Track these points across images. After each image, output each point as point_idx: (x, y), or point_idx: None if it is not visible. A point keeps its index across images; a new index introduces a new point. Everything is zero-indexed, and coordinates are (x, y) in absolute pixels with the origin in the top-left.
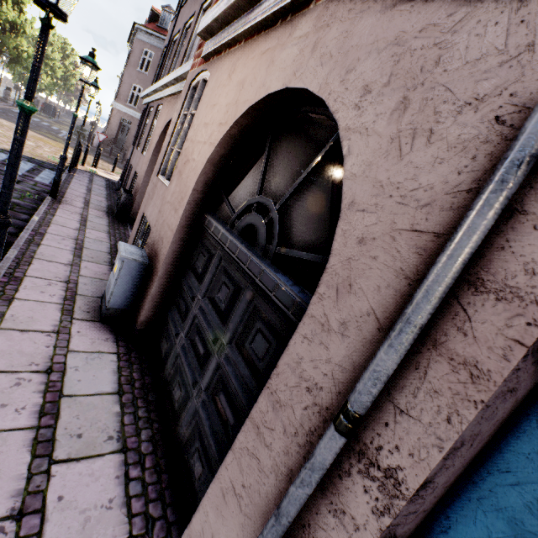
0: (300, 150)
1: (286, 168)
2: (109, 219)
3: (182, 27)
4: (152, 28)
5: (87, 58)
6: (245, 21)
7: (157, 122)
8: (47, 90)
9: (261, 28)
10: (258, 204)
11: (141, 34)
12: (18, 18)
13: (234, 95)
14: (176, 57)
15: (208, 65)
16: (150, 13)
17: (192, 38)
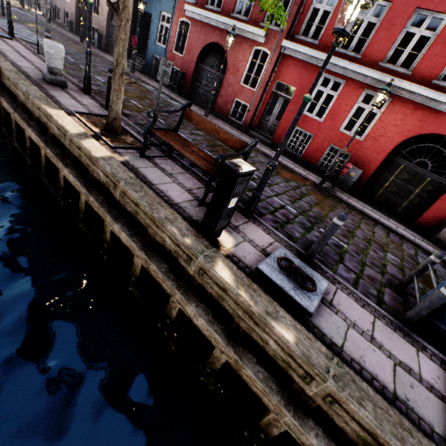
0: None
1: None
2: (70, 32)
3: None
4: None
5: None
6: None
7: None
8: None
9: None
10: None
11: None
12: None
13: None
14: None
15: None
16: None
17: None
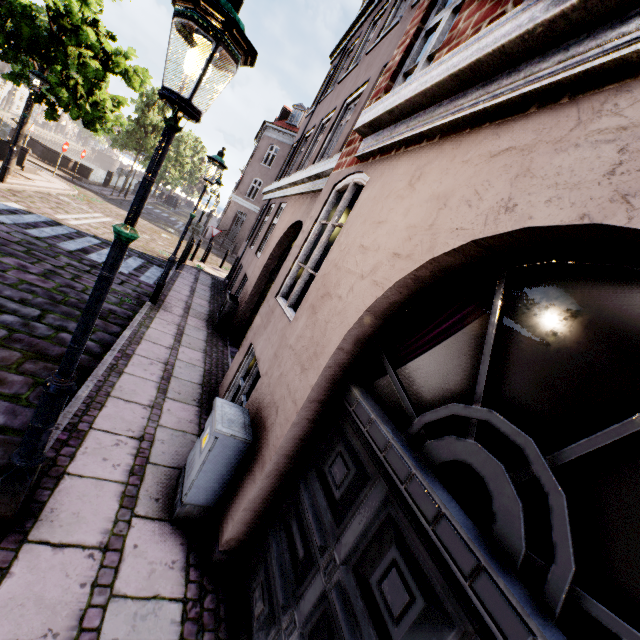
0: (604, 342)
1: (558, 368)
2: (208, 331)
3: (318, 123)
4: (281, 125)
5: (216, 157)
6: (448, 109)
7: (278, 222)
8: (173, 183)
9: (482, 117)
10: (480, 421)
11: (270, 131)
12: (161, 122)
13: (426, 214)
14: (307, 153)
15: (366, 166)
16: (281, 112)
17: (331, 133)
